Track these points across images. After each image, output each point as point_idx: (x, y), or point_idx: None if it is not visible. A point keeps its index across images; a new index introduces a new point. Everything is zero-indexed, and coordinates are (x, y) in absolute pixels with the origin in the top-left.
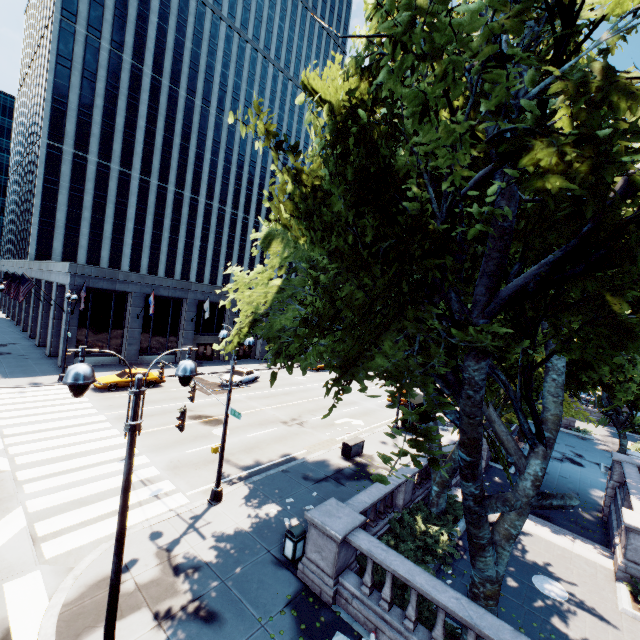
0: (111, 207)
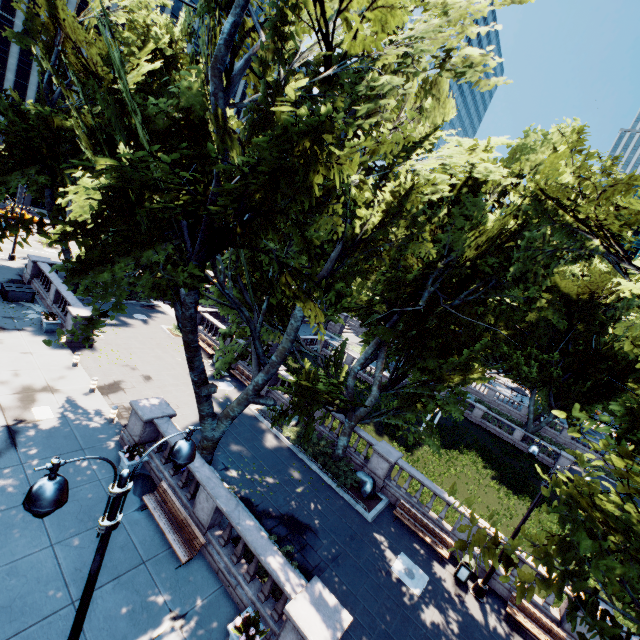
0: (36, 76)
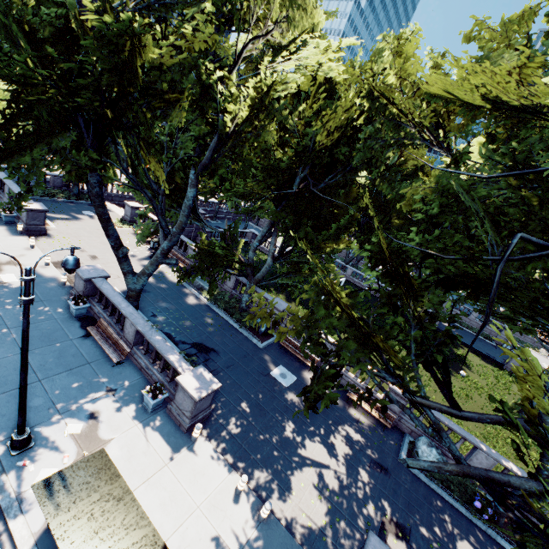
0: None
